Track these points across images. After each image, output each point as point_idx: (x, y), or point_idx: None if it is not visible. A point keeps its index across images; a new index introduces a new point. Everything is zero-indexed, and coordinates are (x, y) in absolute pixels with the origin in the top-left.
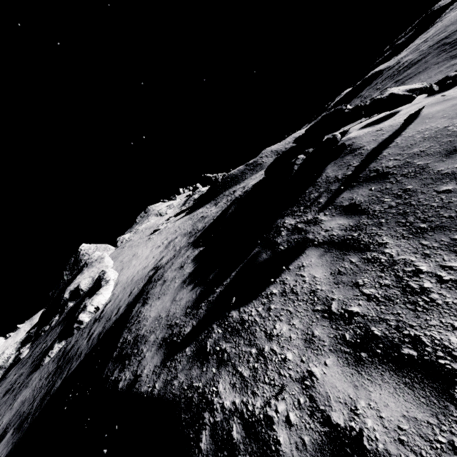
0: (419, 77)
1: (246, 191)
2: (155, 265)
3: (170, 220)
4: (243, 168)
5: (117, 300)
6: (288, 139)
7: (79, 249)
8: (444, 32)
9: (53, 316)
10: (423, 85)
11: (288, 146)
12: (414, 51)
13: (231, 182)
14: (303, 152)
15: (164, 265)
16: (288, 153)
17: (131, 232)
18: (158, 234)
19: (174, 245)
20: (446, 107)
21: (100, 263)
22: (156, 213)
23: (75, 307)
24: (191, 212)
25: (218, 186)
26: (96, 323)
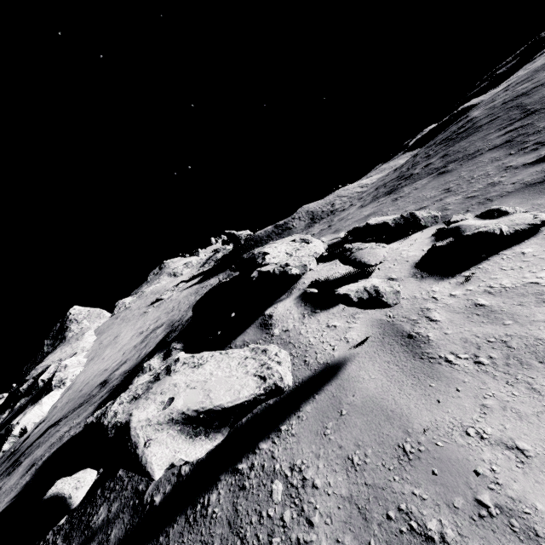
0: (461, 169)
1: (176, 328)
2: (109, 375)
3: (179, 286)
4: (271, 229)
5: (46, 425)
6: (331, 197)
7: (68, 313)
8: (530, 80)
9: (4, 411)
10: (254, 390)
11: (325, 208)
12: (489, 103)
13: (254, 247)
14: (174, 341)
15: (64, 418)
16: (204, 300)
17: (134, 295)
18: (156, 307)
19: (147, 343)
20: (381, 401)
21: (77, 341)
22: (169, 272)
23: (24, 406)
24: (203, 280)
25: (239, 250)
26: (5, 463)
